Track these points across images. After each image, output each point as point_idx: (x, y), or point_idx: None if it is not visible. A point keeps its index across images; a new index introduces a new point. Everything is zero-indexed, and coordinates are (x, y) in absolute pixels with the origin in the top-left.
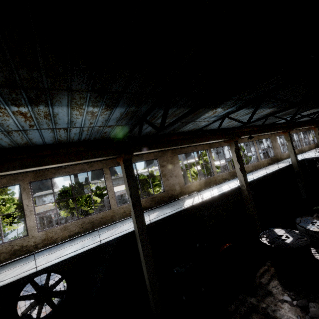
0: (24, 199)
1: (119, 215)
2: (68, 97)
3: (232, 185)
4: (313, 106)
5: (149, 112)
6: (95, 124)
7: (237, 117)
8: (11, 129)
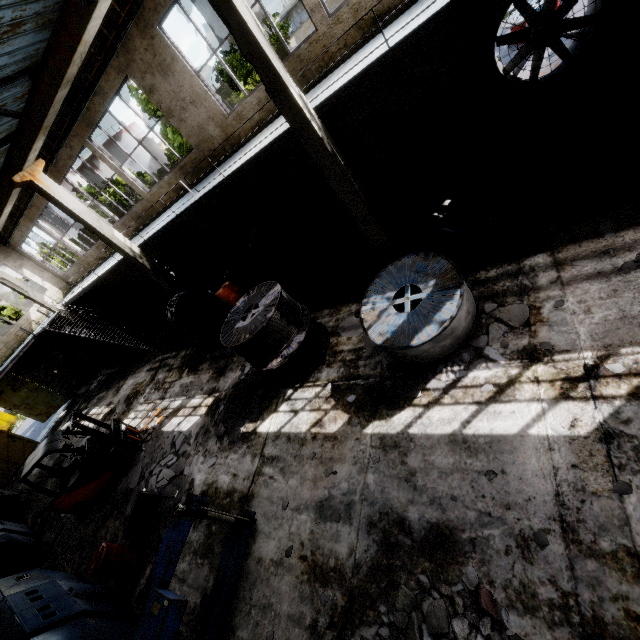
0: None
1: (158, 204)
2: None
3: (310, 103)
4: None
5: None
6: None
7: None
8: None
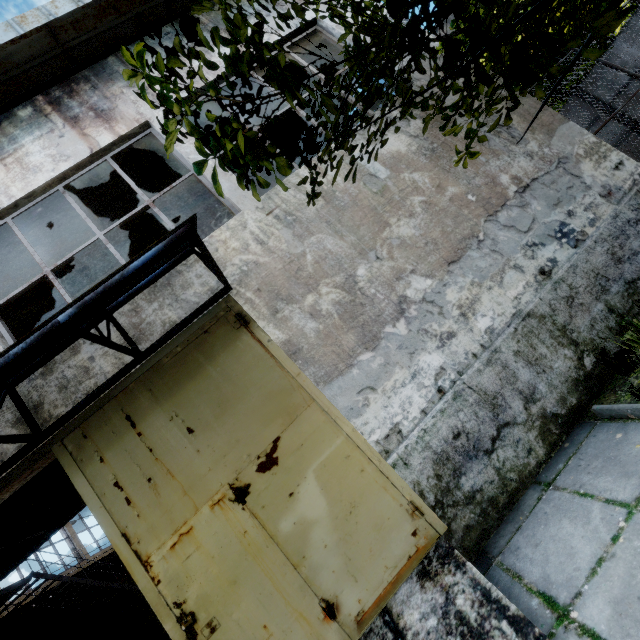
0: None
1: None
2: None
3: None
4: None
5: None
6: None
7: None
8: None
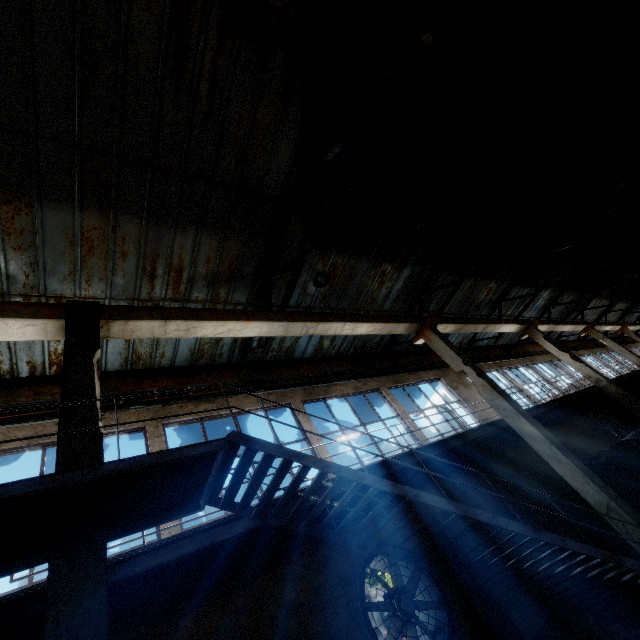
0: (304, 422)
1: None
2: (380, 242)
3: None
4: (594, 291)
5: (432, 277)
6: (374, 304)
7: (512, 311)
8: (303, 305)
